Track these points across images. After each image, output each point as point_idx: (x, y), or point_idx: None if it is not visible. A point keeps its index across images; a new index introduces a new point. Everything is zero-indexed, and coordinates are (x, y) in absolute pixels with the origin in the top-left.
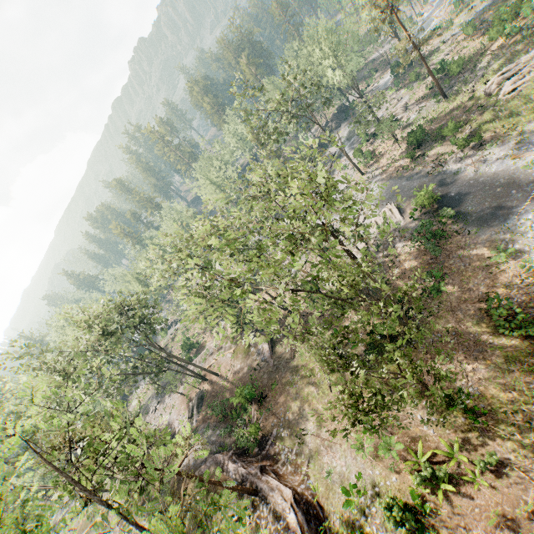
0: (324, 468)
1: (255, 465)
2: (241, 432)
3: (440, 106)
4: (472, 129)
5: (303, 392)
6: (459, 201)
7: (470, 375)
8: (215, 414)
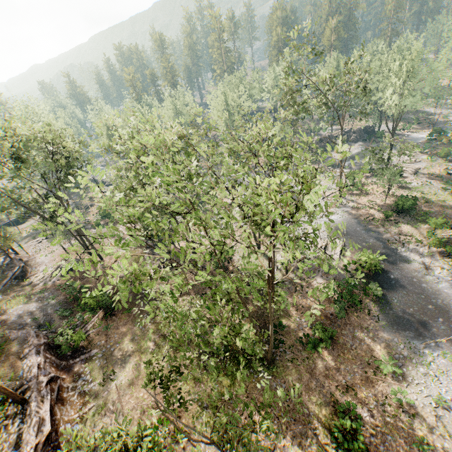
0: (98, 427)
1: (52, 370)
2: (66, 331)
3: (443, 195)
4: (451, 237)
5: (142, 340)
6: (392, 287)
7: (276, 451)
8: (67, 292)
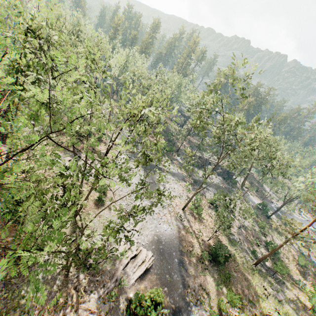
0: None
1: None
2: None
3: (248, 264)
4: None
5: None
6: None
7: None
8: None
